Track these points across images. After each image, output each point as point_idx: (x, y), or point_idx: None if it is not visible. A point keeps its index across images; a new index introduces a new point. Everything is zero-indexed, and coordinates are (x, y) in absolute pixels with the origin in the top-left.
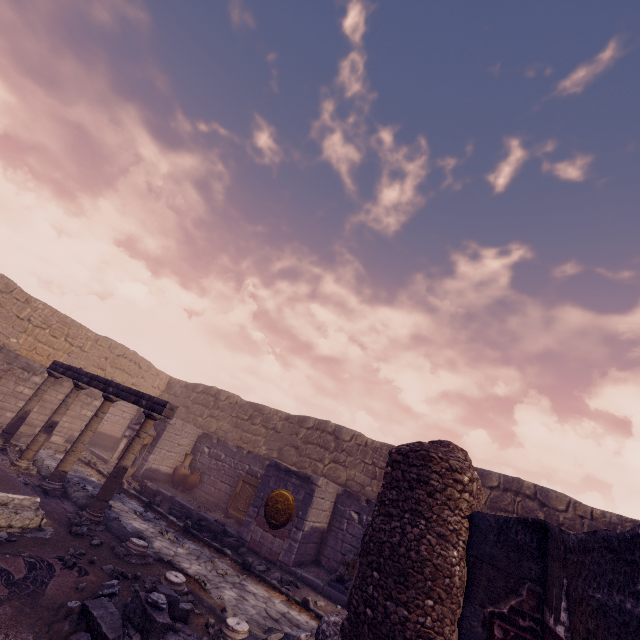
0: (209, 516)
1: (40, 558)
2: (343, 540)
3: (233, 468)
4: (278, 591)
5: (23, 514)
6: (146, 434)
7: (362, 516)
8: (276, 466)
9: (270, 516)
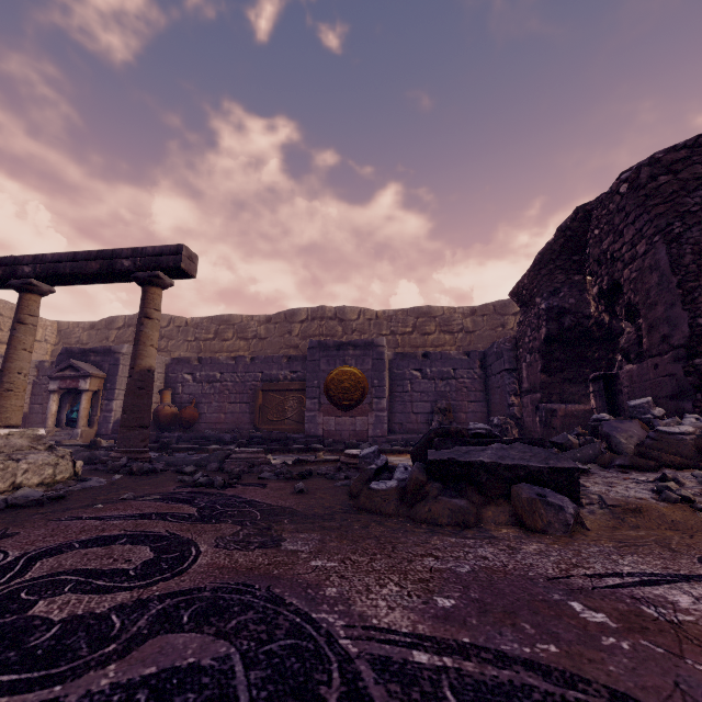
0: (250, 434)
1: (160, 494)
2: (412, 401)
3: (240, 383)
4: (406, 453)
5: (31, 459)
6: (158, 313)
7: (425, 371)
8: (321, 346)
9: (339, 399)
